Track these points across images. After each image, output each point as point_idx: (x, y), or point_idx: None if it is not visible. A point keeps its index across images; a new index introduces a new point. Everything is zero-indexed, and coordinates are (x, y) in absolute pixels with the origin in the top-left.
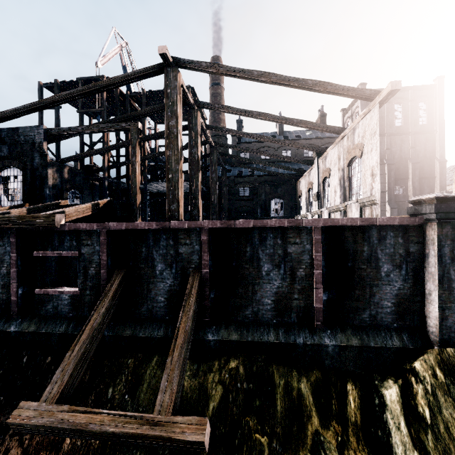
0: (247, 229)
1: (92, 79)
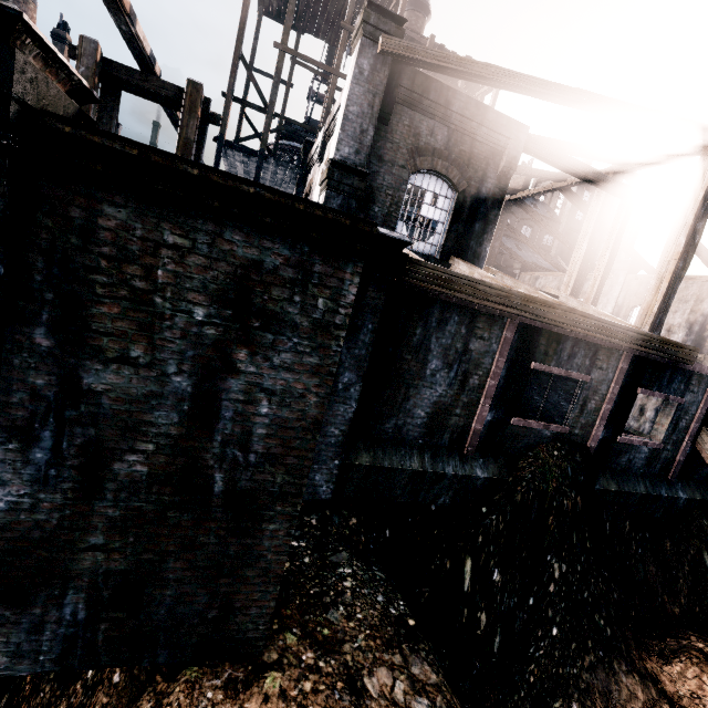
0: None
1: None
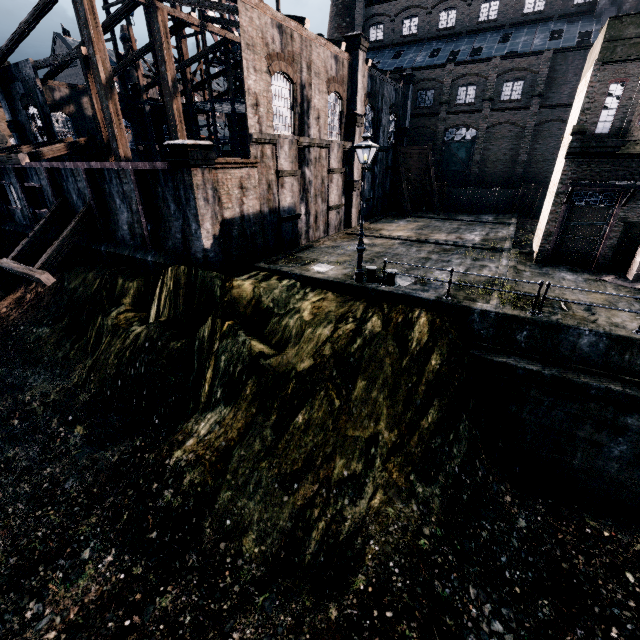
0: (102, 170)
1: None
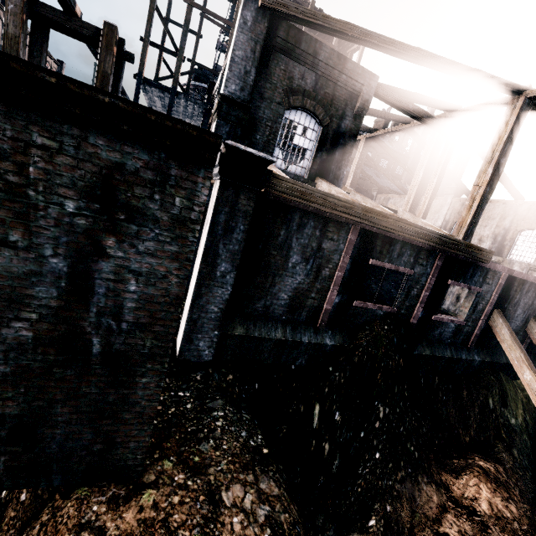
0: None
1: None
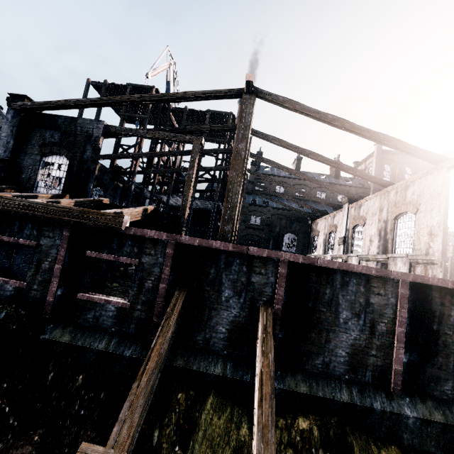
0: (329, 269)
1: (141, 87)
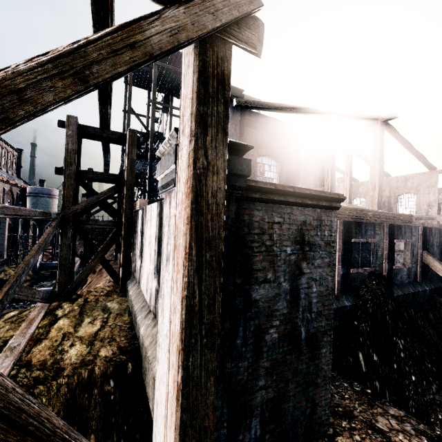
0: None
1: None
